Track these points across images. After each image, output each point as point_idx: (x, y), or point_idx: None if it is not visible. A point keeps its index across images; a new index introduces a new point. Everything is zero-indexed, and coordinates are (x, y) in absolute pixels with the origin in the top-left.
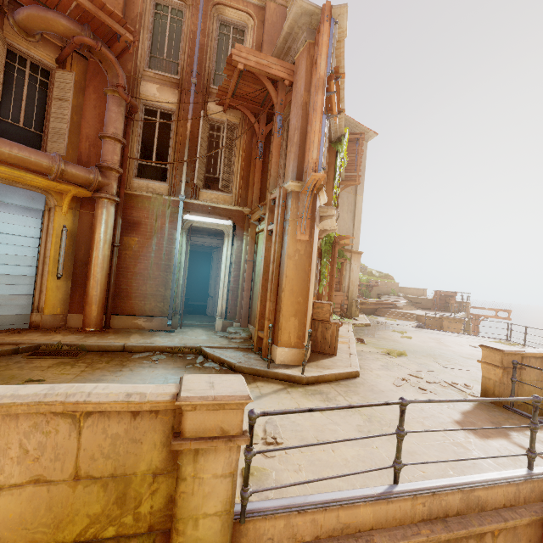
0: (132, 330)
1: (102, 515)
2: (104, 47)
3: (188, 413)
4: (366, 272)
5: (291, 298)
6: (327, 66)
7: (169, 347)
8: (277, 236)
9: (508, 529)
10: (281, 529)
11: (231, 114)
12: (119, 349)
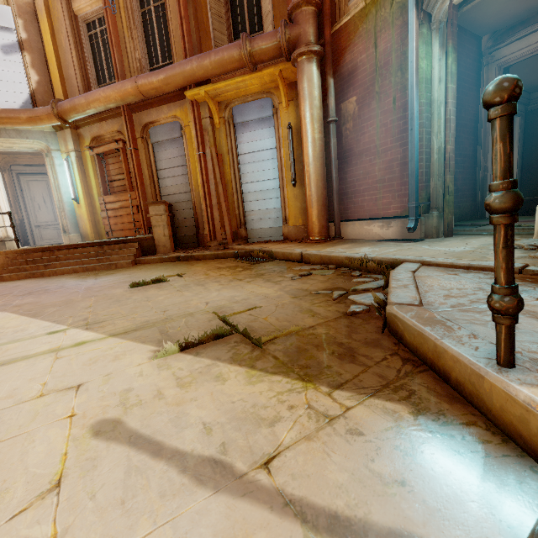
0: (361, 240)
1: None
2: None
3: None
4: None
5: None
6: None
7: (349, 258)
8: None
9: None
10: None
11: None
12: (298, 258)
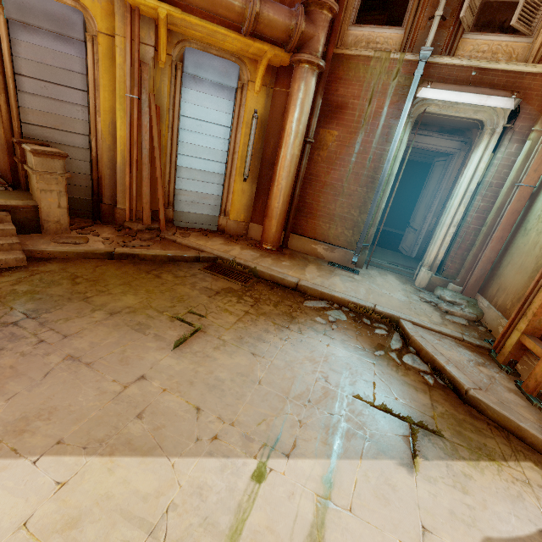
0: (309, 257)
1: None
2: None
3: None
4: None
5: None
6: None
7: (351, 303)
8: None
9: None
10: None
11: None
12: (291, 285)
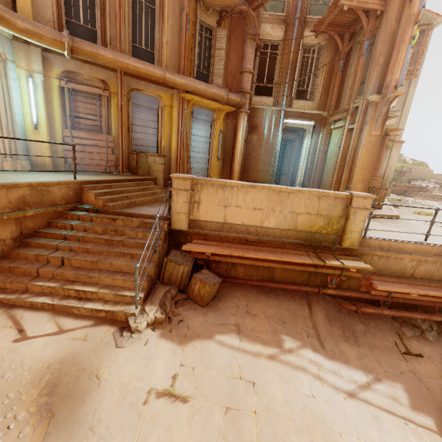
0: None
1: (322, 226)
2: (251, 10)
3: (354, 199)
4: (400, 160)
5: (361, 171)
6: (421, 3)
7: None
8: (357, 132)
9: None
10: (376, 243)
11: (320, 37)
12: None
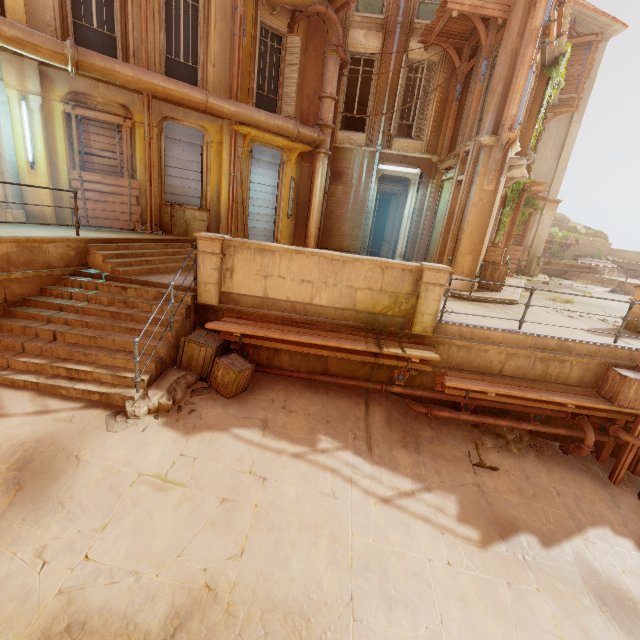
0: None
1: (388, 306)
2: (331, 11)
3: (425, 272)
4: (566, 227)
5: (469, 239)
6: (545, 13)
7: None
8: (466, 186)
9: (583, 364)
10: (456, 330)
11: (431, 51)
12: None
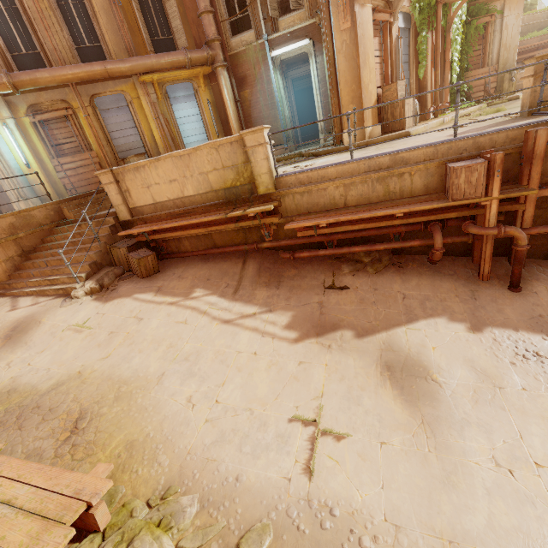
0: None
1: (234, 179)
2: None
3: (245, 138)
4: None
5: (346, 89)
6: None
7: (282, 158)
8: (327, 36)
9: (422, 170)
10: (294, 180)
11: None
12: None
